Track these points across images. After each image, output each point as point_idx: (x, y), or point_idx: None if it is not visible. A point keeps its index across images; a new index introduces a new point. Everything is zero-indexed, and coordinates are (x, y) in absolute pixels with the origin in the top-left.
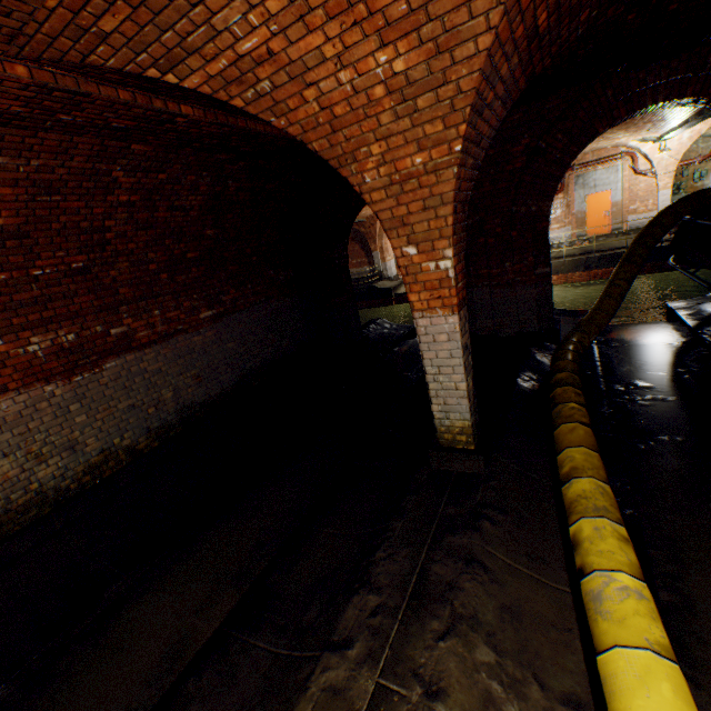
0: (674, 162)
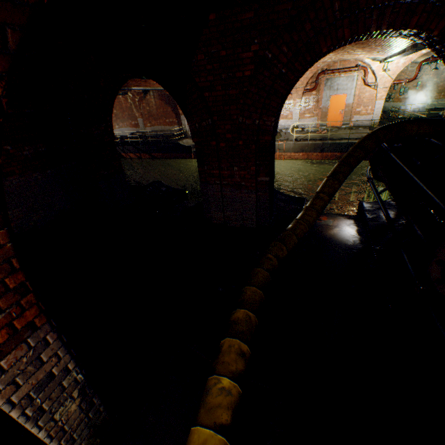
0: (390, 80)
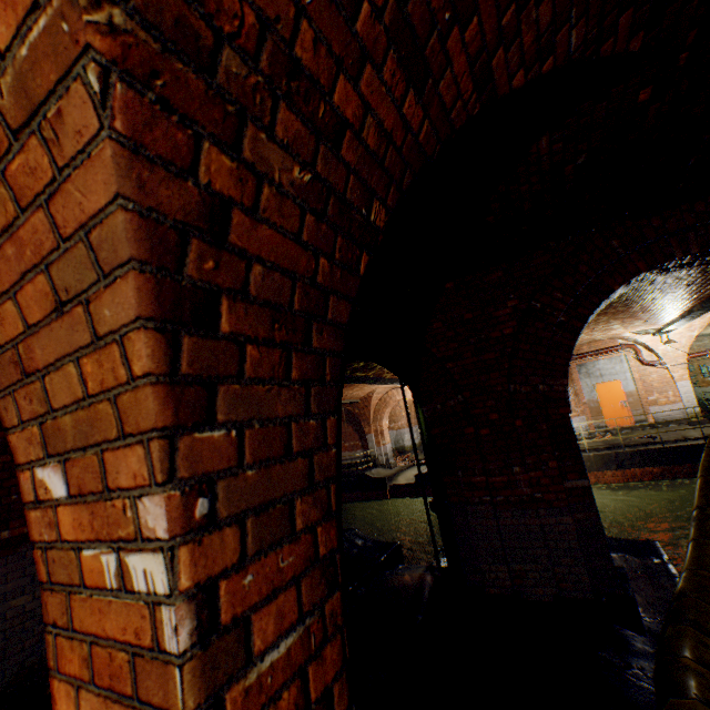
0: (683, 354)
